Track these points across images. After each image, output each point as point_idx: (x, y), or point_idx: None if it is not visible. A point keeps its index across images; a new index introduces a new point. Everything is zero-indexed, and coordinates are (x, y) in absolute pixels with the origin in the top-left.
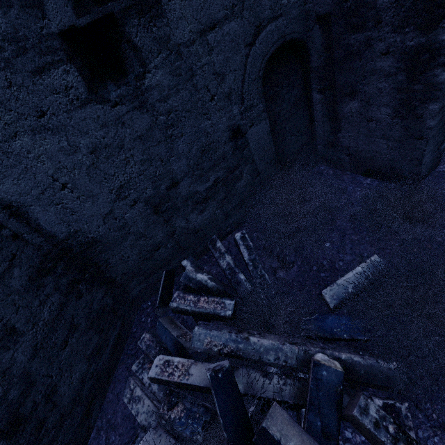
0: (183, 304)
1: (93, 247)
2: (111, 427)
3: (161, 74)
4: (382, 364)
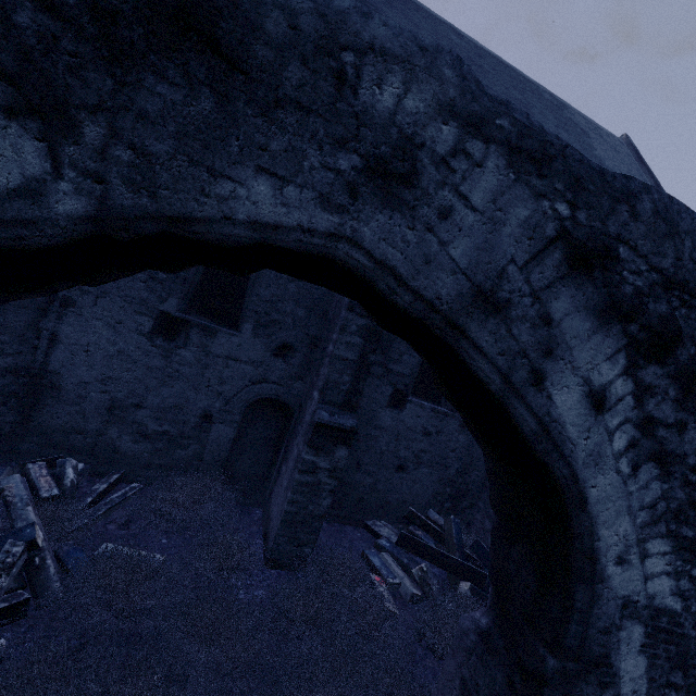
0: (35, 470)
1: (54, 390)
2: None
3: (190, 354)
4: (57, 584)
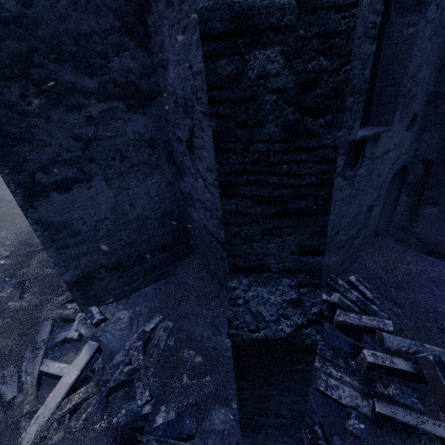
0: (349, 319)
1: None
2: (310, 411)
3: (364, 169)
4: None
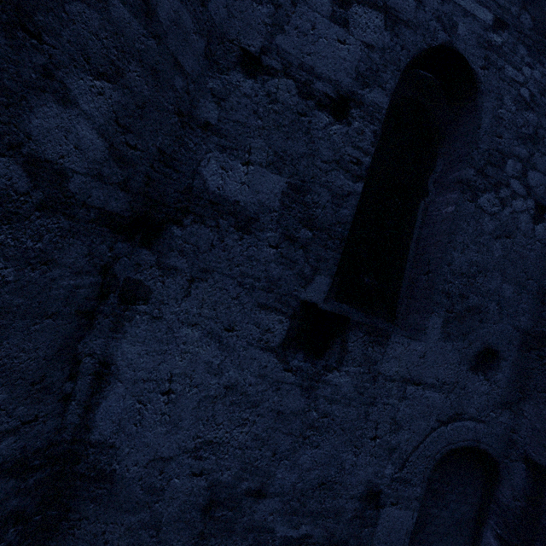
0: None
1: (98, 482)
2: None
3: (347, 380)
4: None
